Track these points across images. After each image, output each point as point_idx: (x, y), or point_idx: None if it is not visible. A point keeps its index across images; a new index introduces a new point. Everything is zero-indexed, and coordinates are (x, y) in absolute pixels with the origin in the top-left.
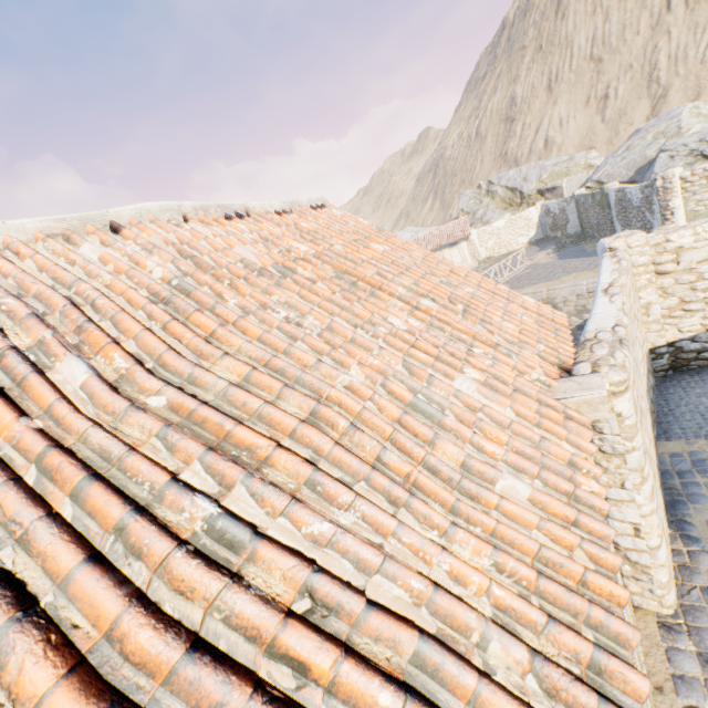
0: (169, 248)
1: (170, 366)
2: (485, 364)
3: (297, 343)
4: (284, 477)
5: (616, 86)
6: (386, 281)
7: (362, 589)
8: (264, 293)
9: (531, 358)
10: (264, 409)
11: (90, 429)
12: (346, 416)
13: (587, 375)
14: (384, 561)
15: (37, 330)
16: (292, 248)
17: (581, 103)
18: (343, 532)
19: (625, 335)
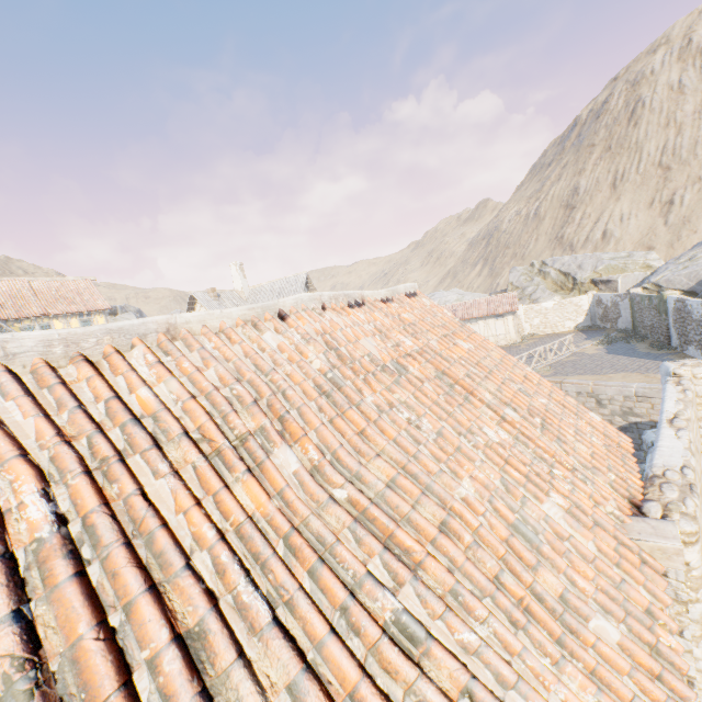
0: (318, 338)
1: (343, 461)
2: (567, 490)
3: (419, 446)
4: (433, 581)
5: (683, 194)
6: (475, 385)
7: (502, 699)
8: (388, 390)
9: (604, 487)
10: (412, 514)
11: (311, 516)
12: (466, 528)
13: (661, 520)
14: (518, 679)
15: (259, 417)
16: (401, 343)
17: (644, 204)
18: (486, 645)
19: (694, 480)
